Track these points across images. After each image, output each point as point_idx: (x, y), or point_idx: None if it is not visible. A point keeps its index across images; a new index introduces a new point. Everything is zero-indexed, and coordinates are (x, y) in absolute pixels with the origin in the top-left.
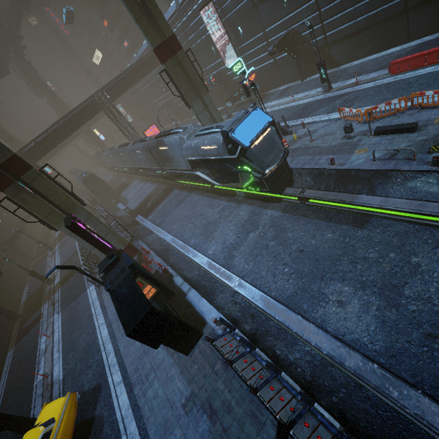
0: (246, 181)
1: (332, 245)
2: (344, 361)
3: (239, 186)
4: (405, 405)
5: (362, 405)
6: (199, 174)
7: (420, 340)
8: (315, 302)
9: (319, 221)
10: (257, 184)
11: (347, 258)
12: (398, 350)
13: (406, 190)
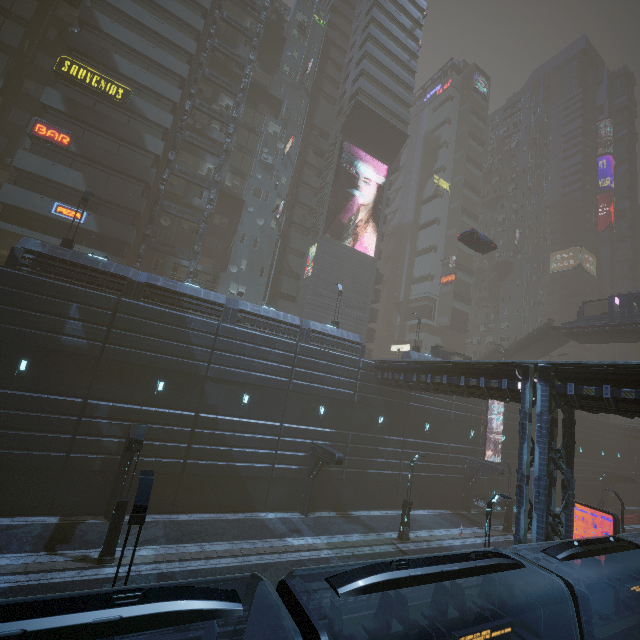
0: None
1: None
2: None
3: None
4: None
5: None
6: None
7: None
8: None
9: None
10: None
11: None
12: None
13: None
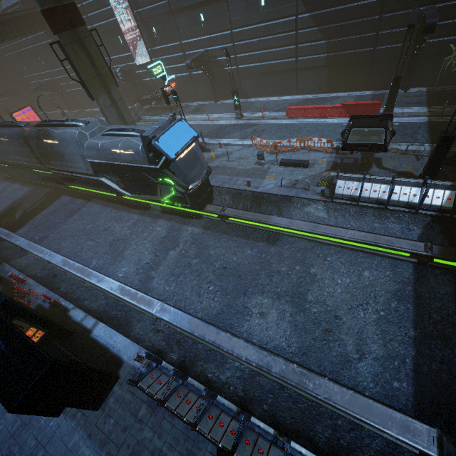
0: (166, 194)
1: (251, 261)
2: (271, 368)
3: (157, 200)
4: (318, 393)
5: (286, 404)
6: (104, 181)
7: (321, 336)
8: (241, 316)
9: (239, 239)
10: (178, 199)
11: (265, 273)
12: (308, 348)
13: (304, 214)
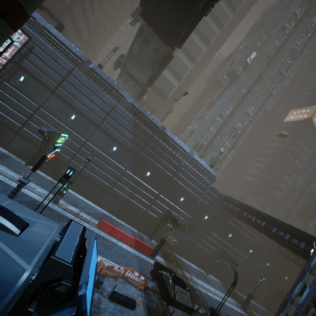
0: None
1: None
2: None
3: None
4: None
5: None
6: None
7: None
8: None
9: None
10: None
11: None
12: None
13: None
